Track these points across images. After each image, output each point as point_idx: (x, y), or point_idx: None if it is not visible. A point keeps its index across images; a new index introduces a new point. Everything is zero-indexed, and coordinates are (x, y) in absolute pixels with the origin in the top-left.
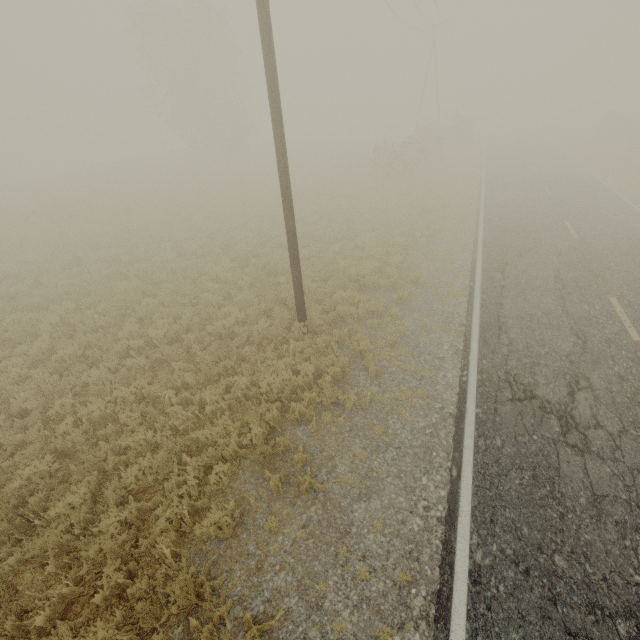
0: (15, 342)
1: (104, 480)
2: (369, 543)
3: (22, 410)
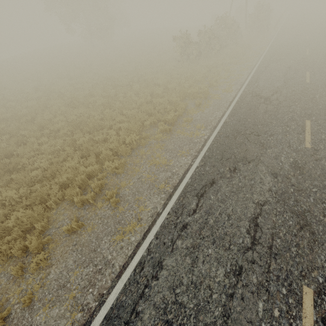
0: None
1: None
2: None
3: None
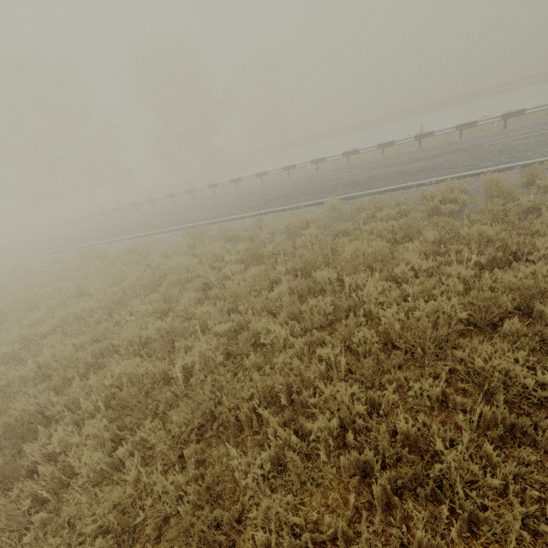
0: None
1: None
2: None
3: None
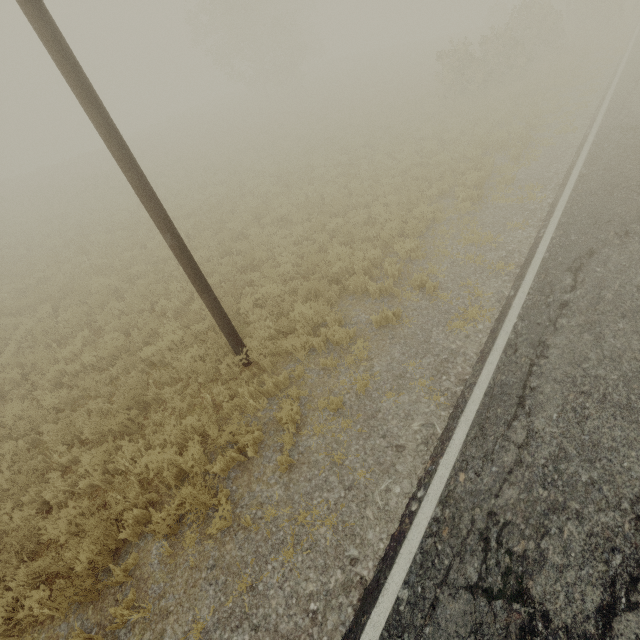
0: None
1: None
2: None
3: None
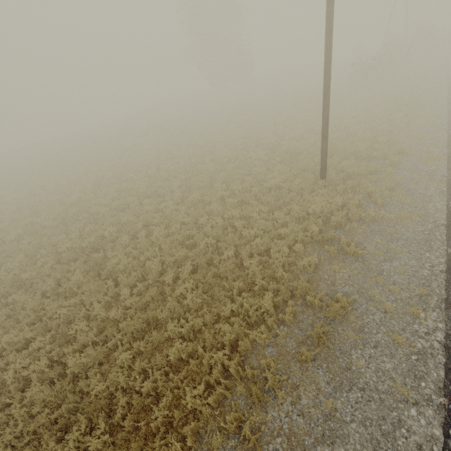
0: (162, 195)
1: (237, 249)
2: (396, 279)
3: (181, 223)
